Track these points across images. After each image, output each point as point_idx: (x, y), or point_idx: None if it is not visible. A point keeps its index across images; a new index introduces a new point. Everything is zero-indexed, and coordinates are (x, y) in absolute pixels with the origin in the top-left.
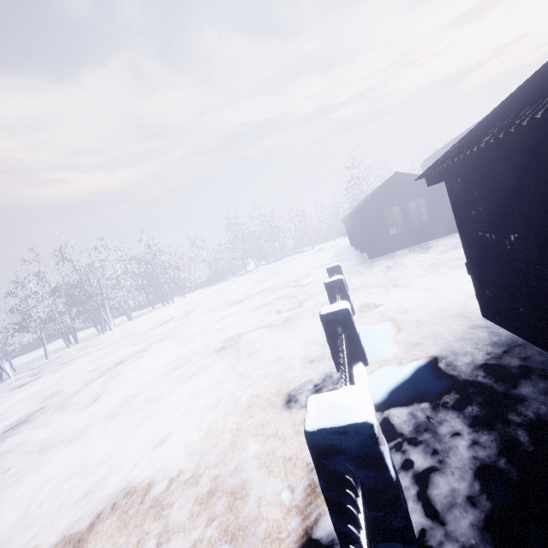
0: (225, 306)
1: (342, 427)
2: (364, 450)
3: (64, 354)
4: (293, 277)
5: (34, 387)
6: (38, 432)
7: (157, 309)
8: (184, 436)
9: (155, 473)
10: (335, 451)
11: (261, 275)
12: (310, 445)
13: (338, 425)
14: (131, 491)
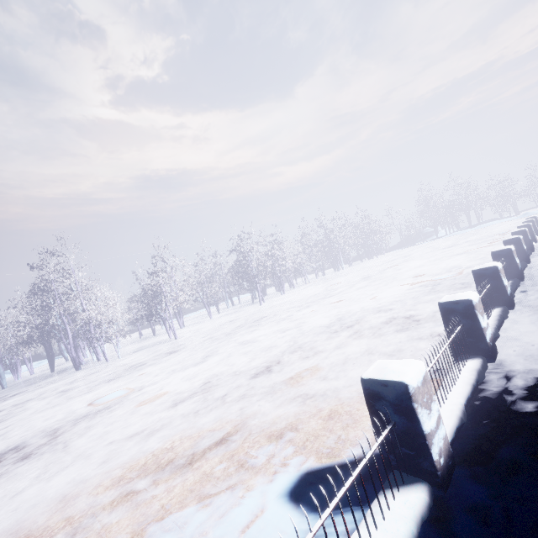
0: (438, 250)
1: (519, 230)
2: (523, 233)
3: (327, 277)
4: (495, 233)
5: (342, 279)
6: (384, 275)
7: (365, 261)
8: (460, 261)
9: (456, 264)
10: (517, 235)
11: (458, 237)
12: (512, 234)
13: (518, 230)
14: (451, 265)
